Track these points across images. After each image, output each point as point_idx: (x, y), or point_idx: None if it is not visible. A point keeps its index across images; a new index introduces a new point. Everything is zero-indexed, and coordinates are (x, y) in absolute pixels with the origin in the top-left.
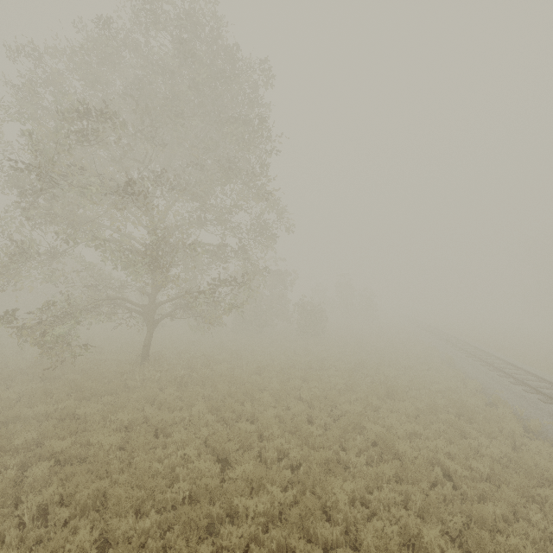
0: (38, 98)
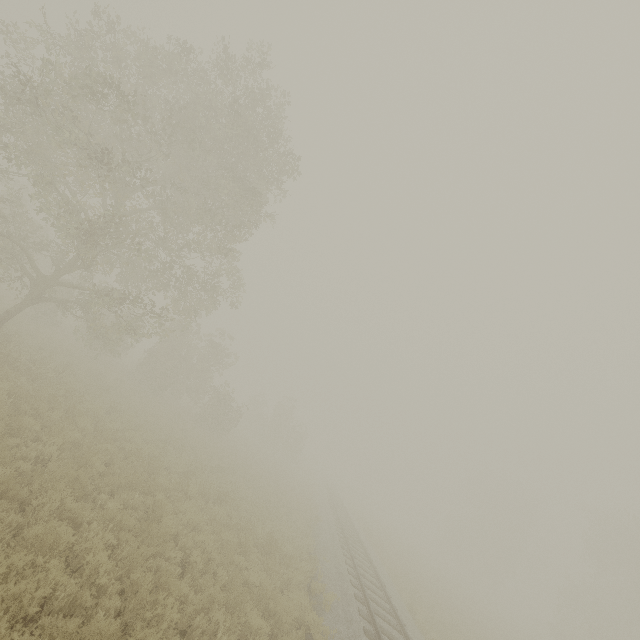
0: (88, 52)
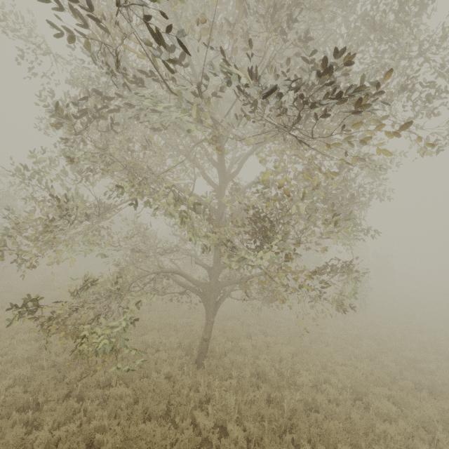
0: None
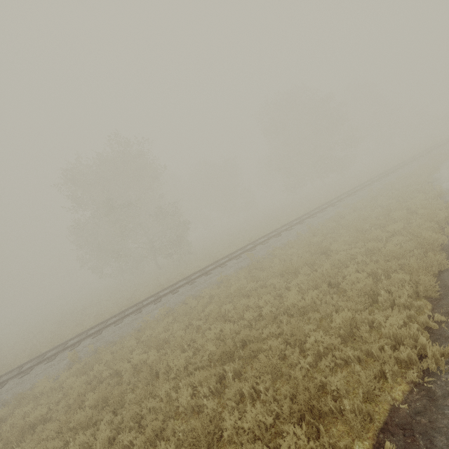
0: None
